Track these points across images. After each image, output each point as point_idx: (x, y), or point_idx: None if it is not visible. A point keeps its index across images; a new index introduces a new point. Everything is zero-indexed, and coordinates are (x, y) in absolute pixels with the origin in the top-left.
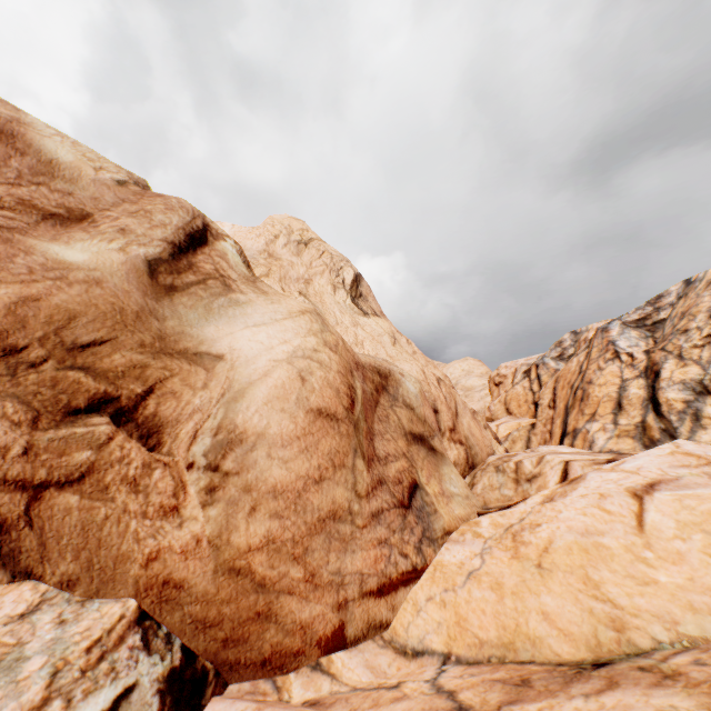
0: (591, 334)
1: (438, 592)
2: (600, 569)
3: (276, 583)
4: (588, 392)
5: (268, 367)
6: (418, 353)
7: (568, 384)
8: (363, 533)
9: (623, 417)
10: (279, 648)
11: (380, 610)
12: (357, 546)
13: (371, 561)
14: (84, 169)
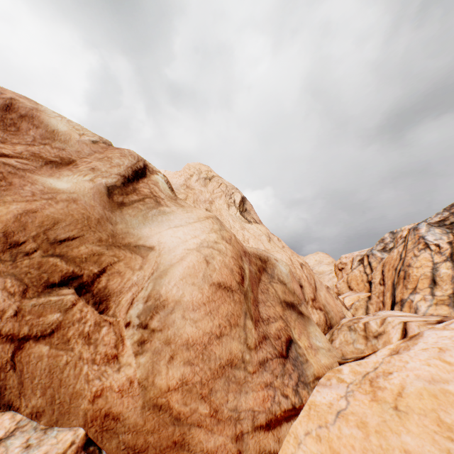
0: (405, 233)
1: (313, 428)
2: (450, 413)
3: (188, 417)
4: (408, 273)
5: (183, 253)
6: (285, 247)
7: (392, 268)
8: (253, 378)
9: (438, 290)
10: None
11: (268, 442)
12: (249, 387)
13: (260, 400)
14: (73, 135)
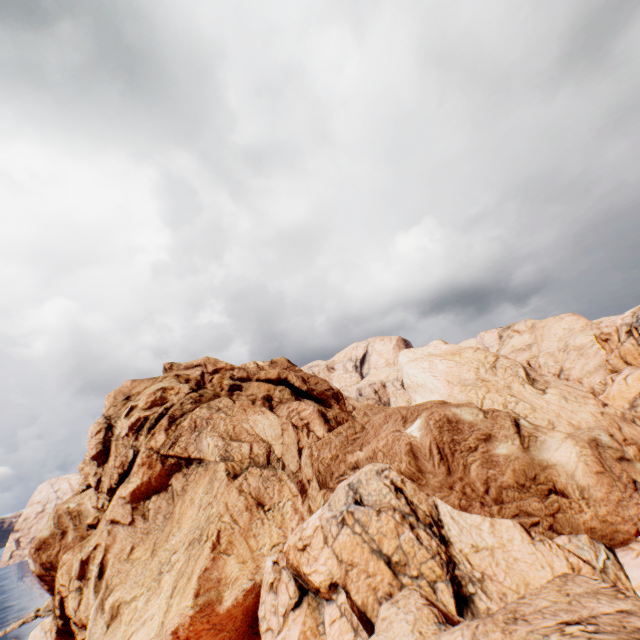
0: None
1: None
2: None
3: (614, 522)
4: None
5: (574, 464)
6: (576, 396)
7: None
8: (629, 502)
9: None
10: (623, 538)
11: None
12: (629, 506)
13: (635, 509)
14: (475, 418)
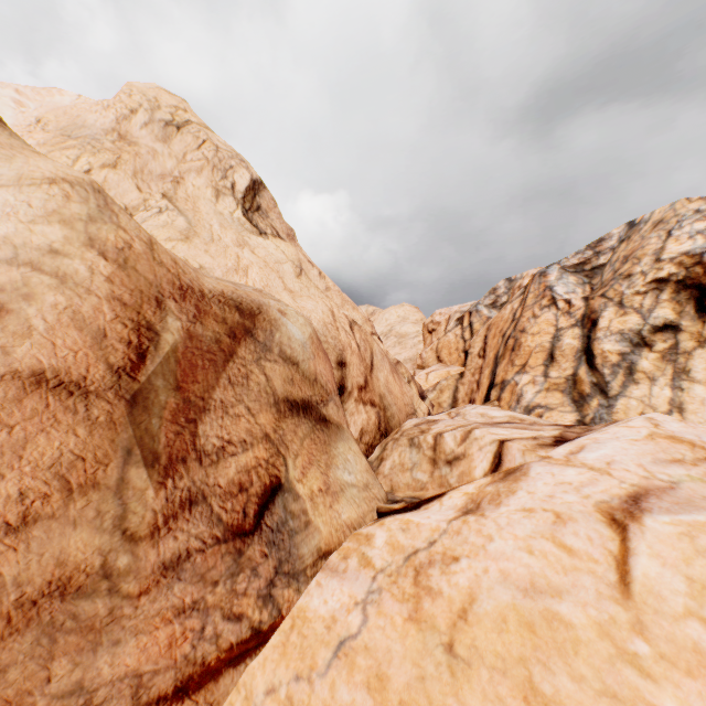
0: (526, 281)
1: (285, 680)
2: (555, 670)
3: None
4: (520, 342)
5: None
6: (333, 290)
7: (500, 333)
8: (141, 605)
9: (555, 369)
10: None
11: None
12: (125, 630)
13: (161, 648)
14: None
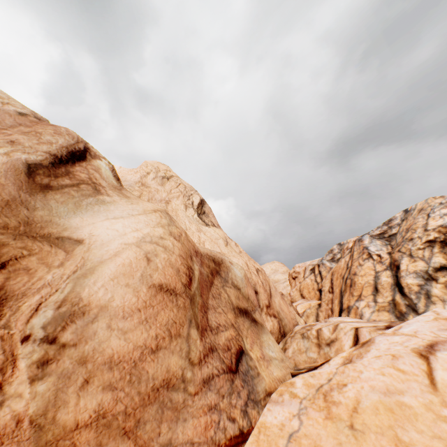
0: (350, 245)
1: None
2: (408, 429)
3: None
4: (354, 281)
5: (119, 248)
6: (243, 253)
7: (340, 276)
8: (195, 400)
9: (380, 297)
10: None
11: None
12: (188, 413)
13: (201, 428)
14: None
